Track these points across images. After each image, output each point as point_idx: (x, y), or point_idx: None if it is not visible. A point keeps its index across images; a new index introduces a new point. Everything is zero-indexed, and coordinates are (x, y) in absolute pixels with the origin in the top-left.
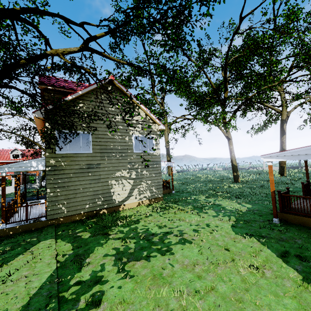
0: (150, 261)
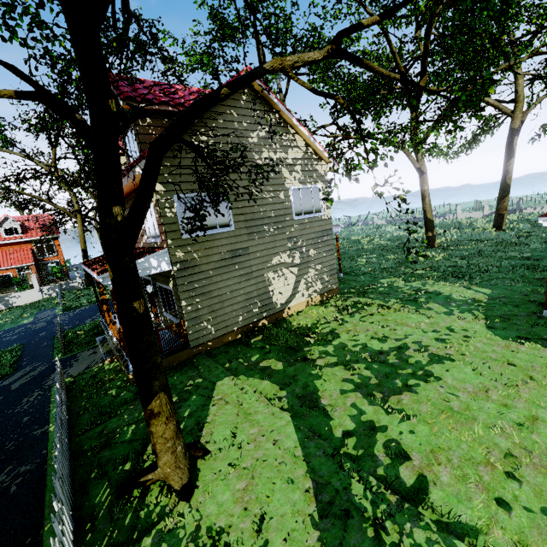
0: (418, 393)
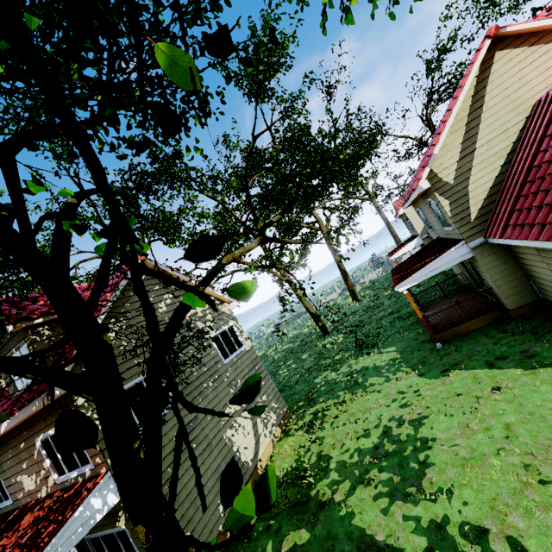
0: (435, 463)
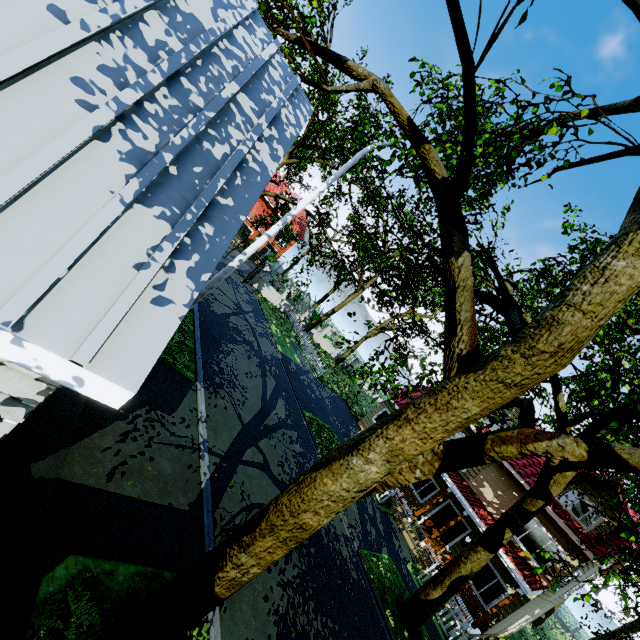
0: None
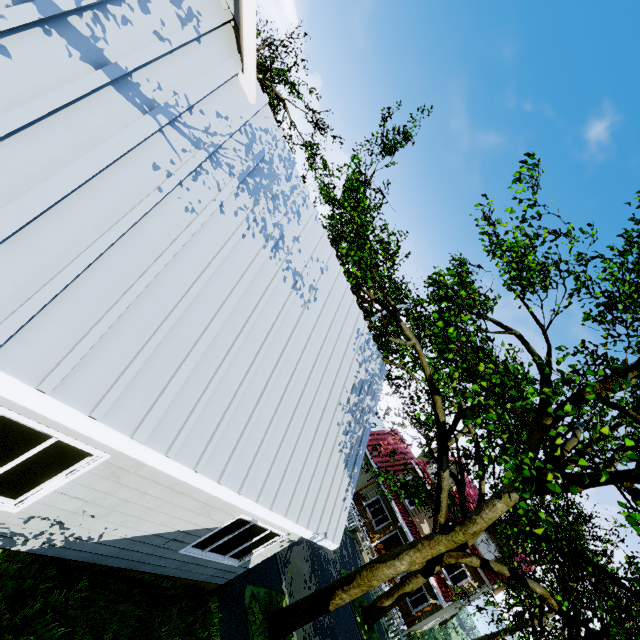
0: None
